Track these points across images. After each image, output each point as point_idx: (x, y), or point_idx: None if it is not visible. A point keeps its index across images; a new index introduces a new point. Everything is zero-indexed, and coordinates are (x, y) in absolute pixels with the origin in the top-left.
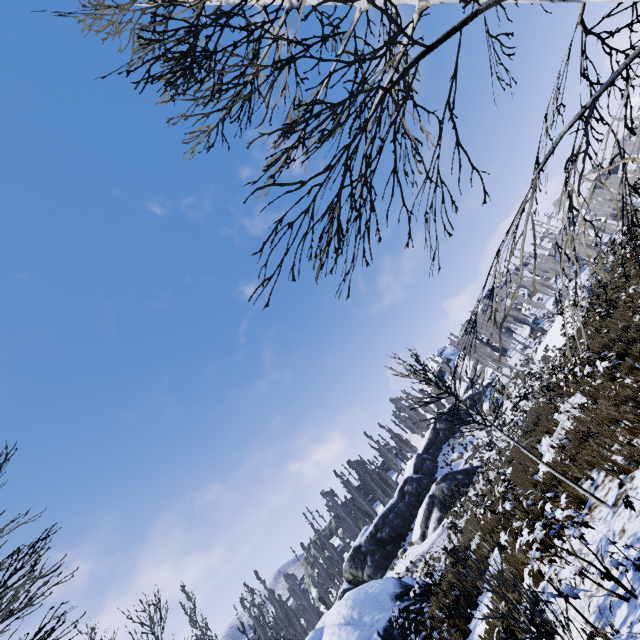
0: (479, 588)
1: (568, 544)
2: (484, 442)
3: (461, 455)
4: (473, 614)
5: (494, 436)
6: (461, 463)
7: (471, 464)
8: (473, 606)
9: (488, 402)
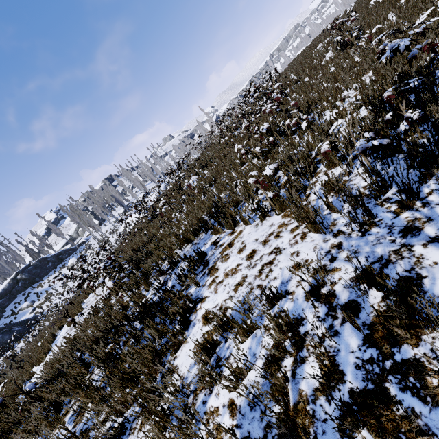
0: None
1: None
2: (58, 291)
3: (32, 304)
4: None
5: (68, 286)
6: (29, 311)
7: (37, 313)
8: None
9: (75, 258)
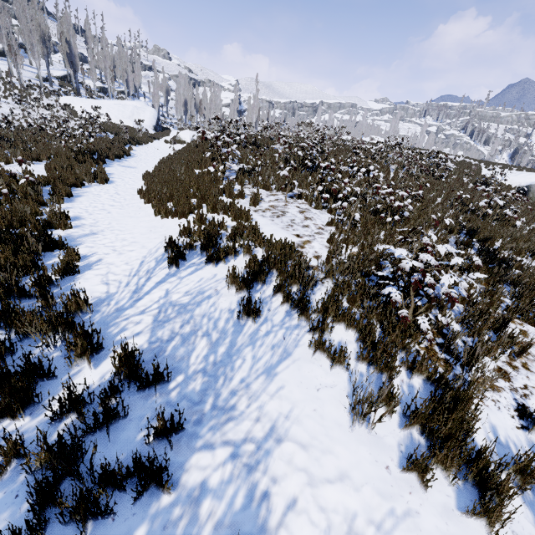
0: (159, 380)
1: (525, 378)
2: None
3: None
4: (167, 467)
5: None
6: None
7: None
8: (170, 441)
9: None
